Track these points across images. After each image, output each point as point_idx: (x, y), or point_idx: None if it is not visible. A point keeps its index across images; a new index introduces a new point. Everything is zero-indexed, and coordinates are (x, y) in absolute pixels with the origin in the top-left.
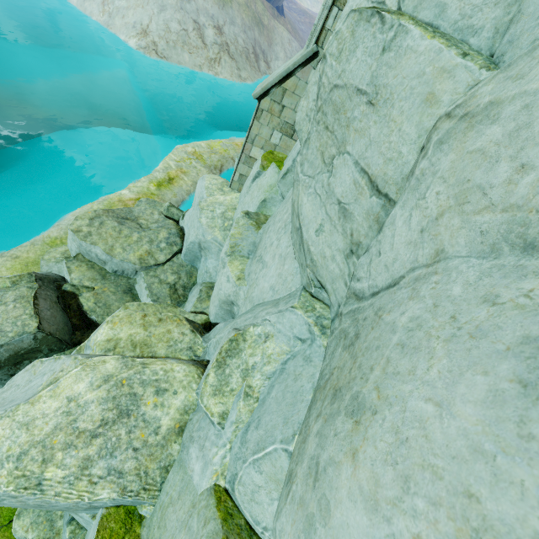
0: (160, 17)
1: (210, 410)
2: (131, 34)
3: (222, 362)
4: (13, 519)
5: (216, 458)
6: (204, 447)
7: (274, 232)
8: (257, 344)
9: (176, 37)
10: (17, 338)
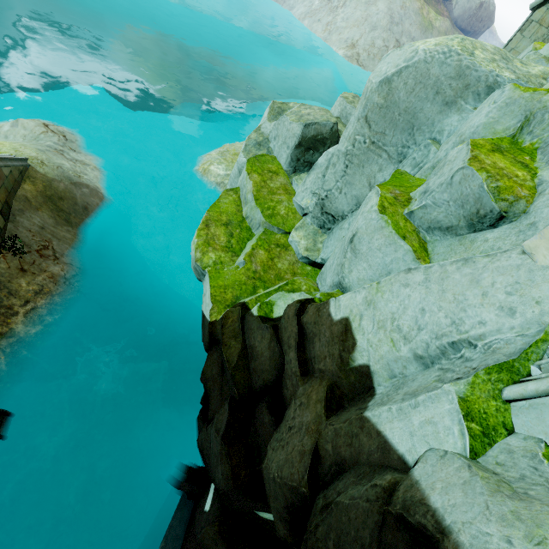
0: (369, 35)
1: None
2: (342, 47)
3: None
4: (292, 230)
5: None
6: None
7: None
8: None
9: (377, 51)
10: (324, 122)
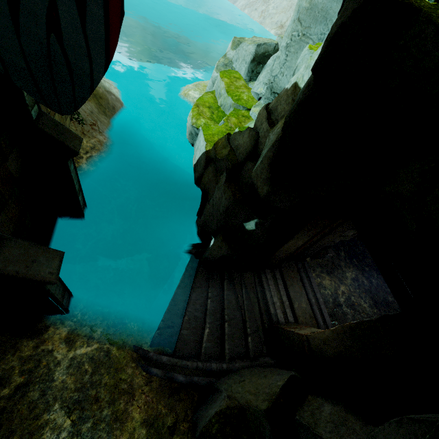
0: None
1: None
2: (273, 28)
3: None
4: (252, 107)
5: None
6: None
7: None
8: None
9: None
10: (270, 43)
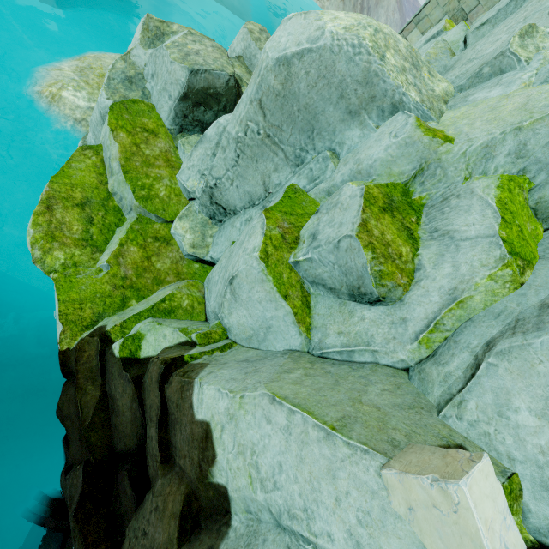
0: None
1: (518, 53)
2: None
3: (522, 36)
4: (176, 219)
5: (524, 77)
6: (500, 83)
7: (500, 33)
8: (546, 37)
9: None
10: (218, 71)
